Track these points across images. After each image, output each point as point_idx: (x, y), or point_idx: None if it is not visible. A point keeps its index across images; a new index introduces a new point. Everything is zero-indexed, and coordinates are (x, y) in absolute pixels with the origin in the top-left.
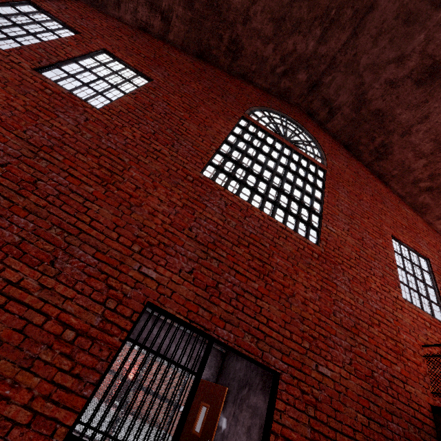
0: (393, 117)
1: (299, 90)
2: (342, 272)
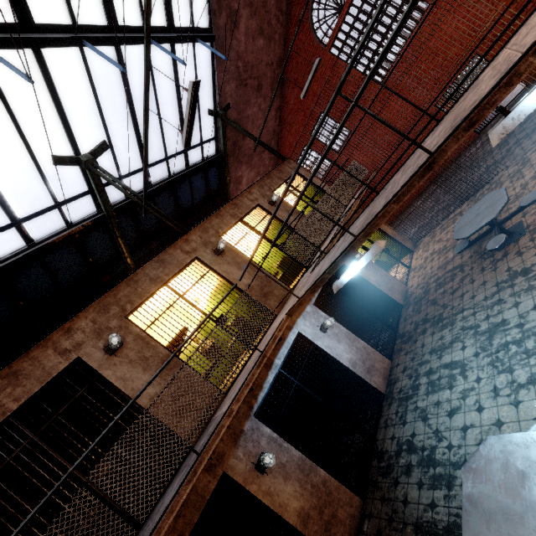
0: None
1: None
2: None
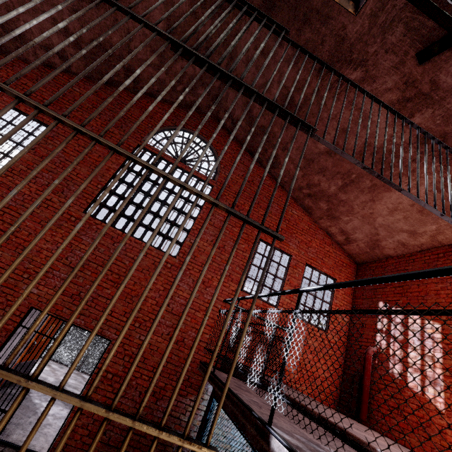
0: (274, 134)
1: (205, 102)
2: (189, 276)
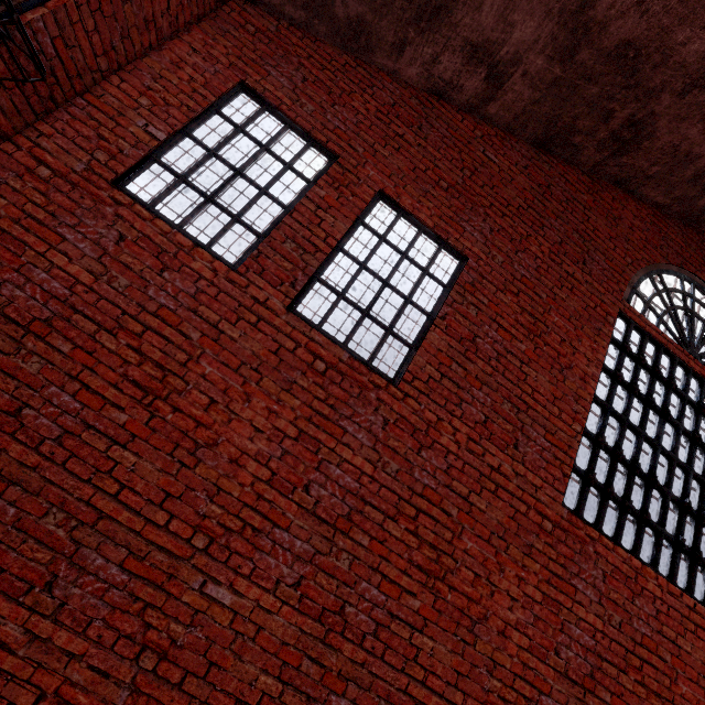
0: None
1: None
2: None
